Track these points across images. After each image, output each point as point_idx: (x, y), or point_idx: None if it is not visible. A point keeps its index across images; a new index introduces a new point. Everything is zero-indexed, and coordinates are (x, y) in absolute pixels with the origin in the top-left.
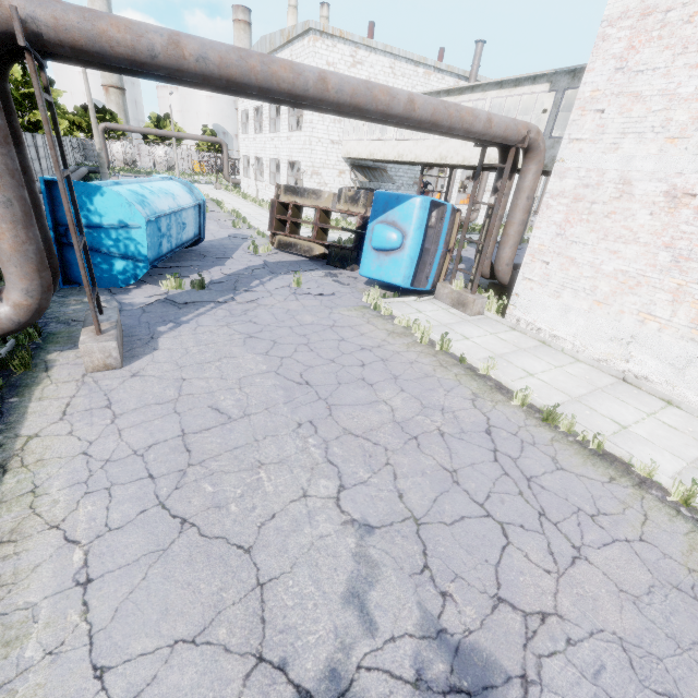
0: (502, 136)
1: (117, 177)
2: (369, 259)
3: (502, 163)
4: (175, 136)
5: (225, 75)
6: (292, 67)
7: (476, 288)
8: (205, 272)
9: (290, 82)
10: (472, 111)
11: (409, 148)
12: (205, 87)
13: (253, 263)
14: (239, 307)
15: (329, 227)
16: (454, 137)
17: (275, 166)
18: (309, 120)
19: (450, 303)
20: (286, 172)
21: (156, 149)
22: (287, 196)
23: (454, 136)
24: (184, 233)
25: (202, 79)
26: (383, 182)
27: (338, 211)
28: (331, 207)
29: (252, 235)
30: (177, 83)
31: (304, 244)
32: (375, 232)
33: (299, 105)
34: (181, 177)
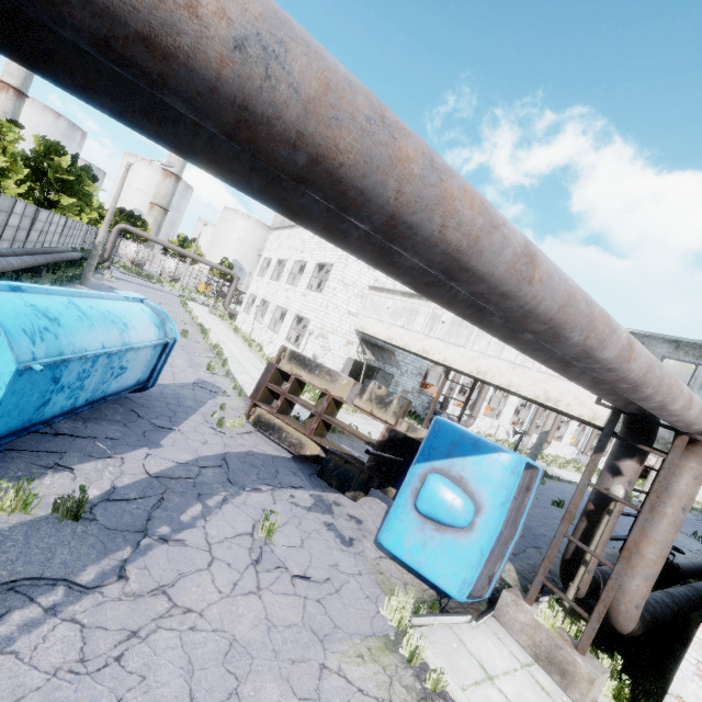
0: (689, 421)
1: (110, 271)
2: (403, 522)
3: (630, 436)
4: (190, 257)
5: (314, 139)
6: (485, 203)
7: (588, 643)
8: (115, 457)
9: (471, 232)
10: (678, 380)
11: (438, 348)
12: (234, 175)
13: (208, 449)
14: (120, 612)
15: (338, 425)
16: (597, 394)
17: (278, 311)
18: (332, 286)
19: (530, 648)
20: (290, 324)
21: (169, 261)
22: (291, 364)
23: (600, 393)
24: (117, 381)
25: (232, 117)
26: (390, 365)
27: (357, 408)
28: (345, 398)
29: (226, 387)
30: (159, 134)
31: (293, 434)
32: (429, 487)
33: (419, 282)
34: (181, 290)
